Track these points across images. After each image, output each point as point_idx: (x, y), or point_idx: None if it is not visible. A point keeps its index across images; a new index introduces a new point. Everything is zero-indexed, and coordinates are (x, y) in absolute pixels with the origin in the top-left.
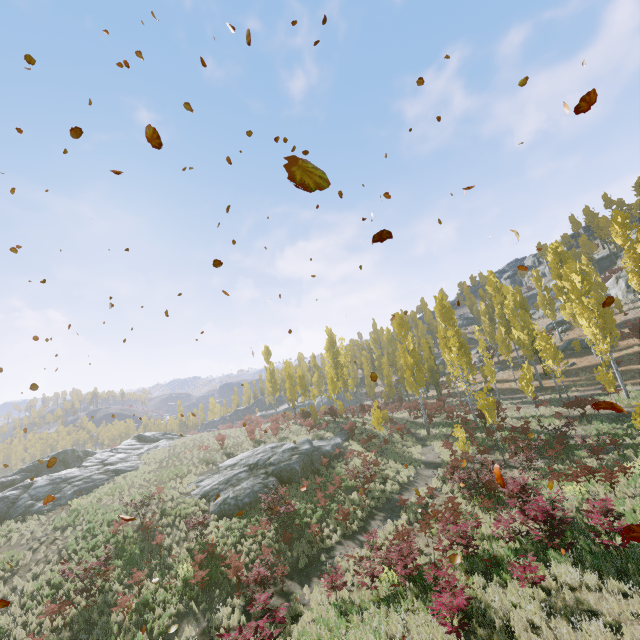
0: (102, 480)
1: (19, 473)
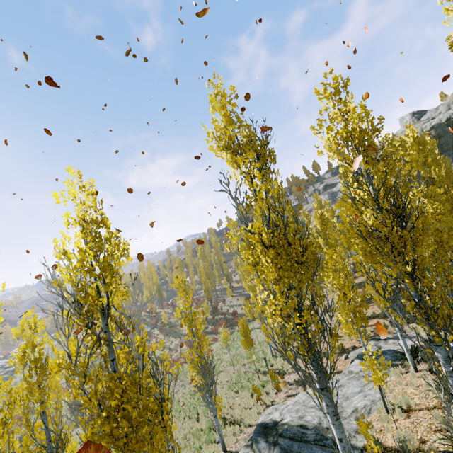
0: (6, 378)
1: None
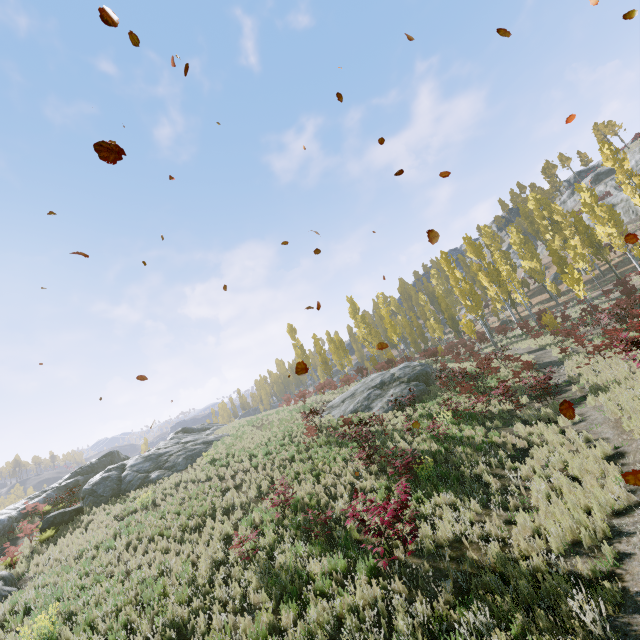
0: (203, 448)
1: (74, 477)
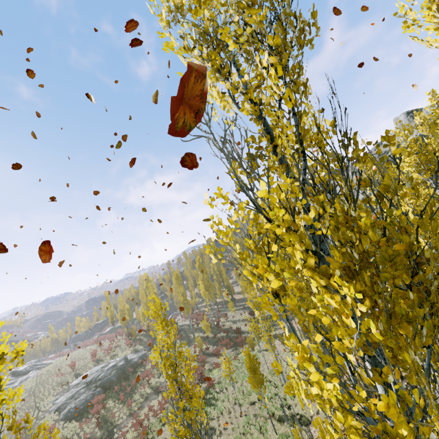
0: None
1: None
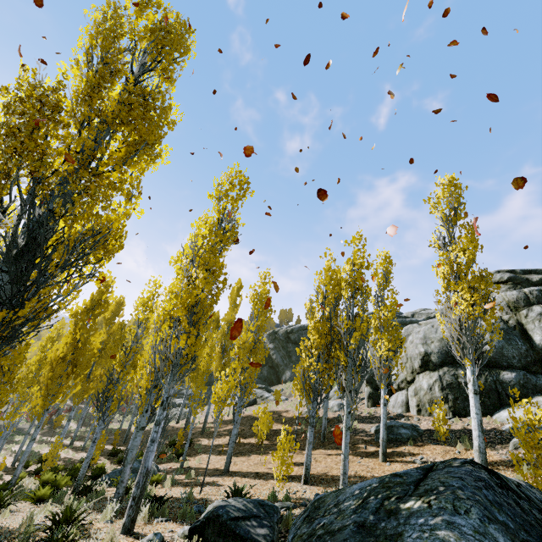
0: None
1: None
